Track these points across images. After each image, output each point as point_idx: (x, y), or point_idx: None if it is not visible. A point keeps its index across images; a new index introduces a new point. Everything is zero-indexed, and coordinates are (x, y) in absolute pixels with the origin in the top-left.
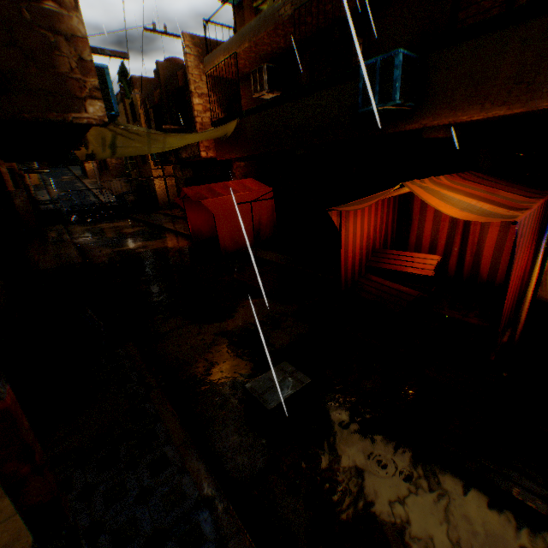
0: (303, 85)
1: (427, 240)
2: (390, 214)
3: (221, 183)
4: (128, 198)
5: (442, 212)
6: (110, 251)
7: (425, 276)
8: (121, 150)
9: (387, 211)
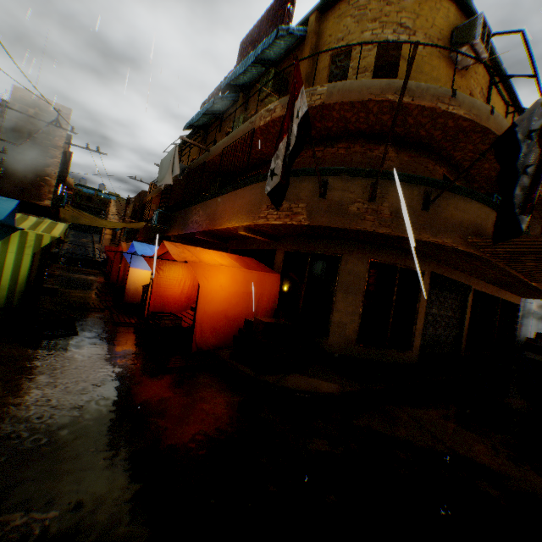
0: None
1: None
2: None
3: None
4: None
5: None
6: (60, 273)
7: None
8: (80, 220)
9: None
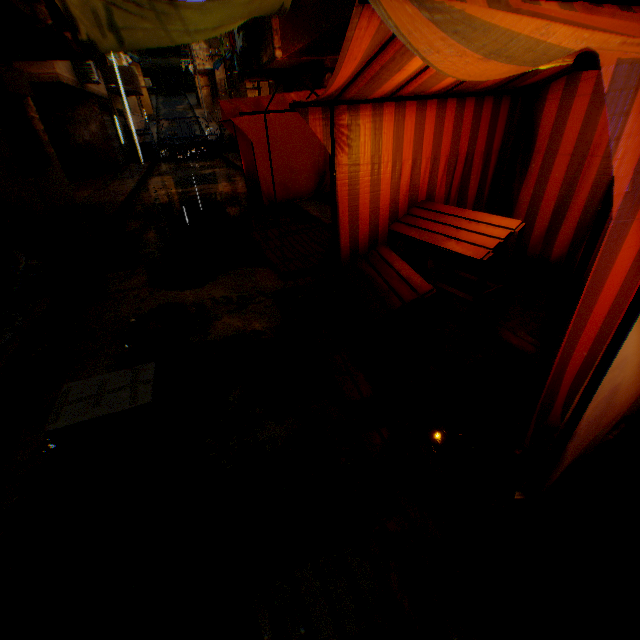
0: None
1: (552, 196)
2: (482, 137)
3: (278, 97)
4: (225, 132)
5: (594, 134)
6: (165, 192)
7: (472, 260)
8: (128, 36)
9: (472, 130)
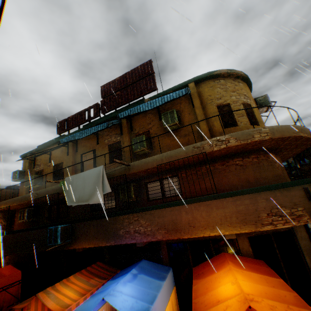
0: (46, 216)
1: None
2: None
3: None
4: None
5: None
6: None
7: None
8: None
9: None
